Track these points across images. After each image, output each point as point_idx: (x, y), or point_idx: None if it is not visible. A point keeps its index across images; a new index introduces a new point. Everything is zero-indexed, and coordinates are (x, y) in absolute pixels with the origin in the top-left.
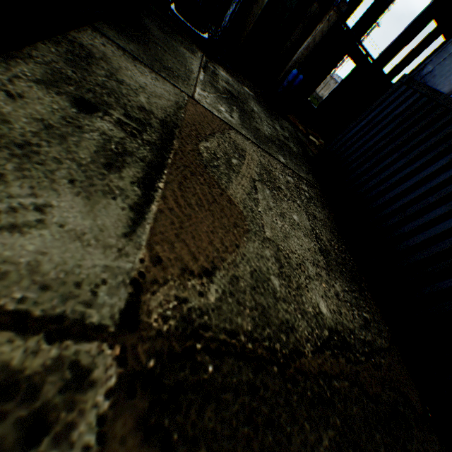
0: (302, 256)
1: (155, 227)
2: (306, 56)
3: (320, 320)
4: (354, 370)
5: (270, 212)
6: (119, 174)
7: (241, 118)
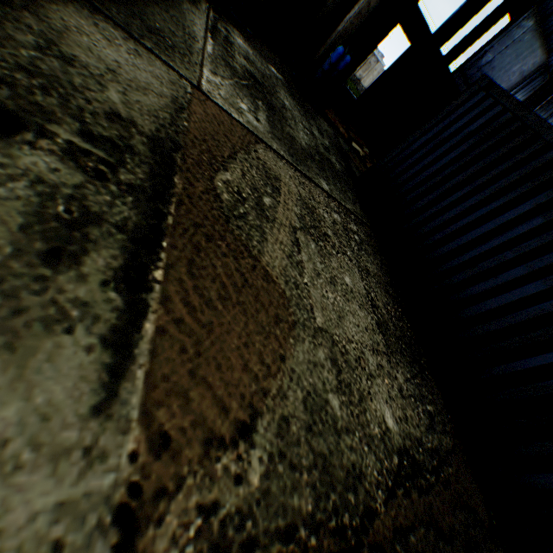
0: (360, 342)
1: (153, 369)
2: (357, 28)
3: (388, 442)
4: (427, 502)
5: (319, 281)
6: (77, 269)
7: (270, 121)
